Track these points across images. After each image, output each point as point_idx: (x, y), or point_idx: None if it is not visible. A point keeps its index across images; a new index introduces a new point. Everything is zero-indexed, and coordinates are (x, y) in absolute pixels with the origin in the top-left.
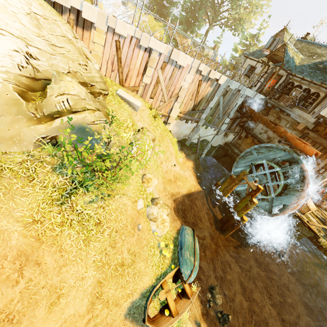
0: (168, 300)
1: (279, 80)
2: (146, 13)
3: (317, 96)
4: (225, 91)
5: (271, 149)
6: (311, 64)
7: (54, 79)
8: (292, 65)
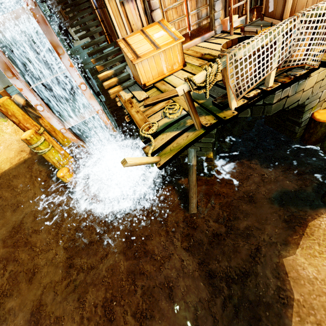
0: None
1: None
2: None
3: None
4: None
5: None
6: None
7: None
8: None
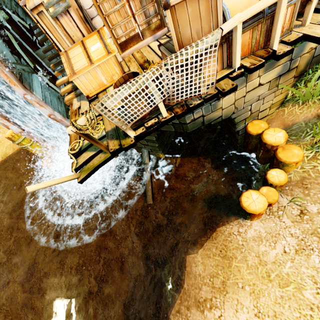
0: None
1: None
2: None
3: None
4: None
5: None
6: None
7: None
8: None
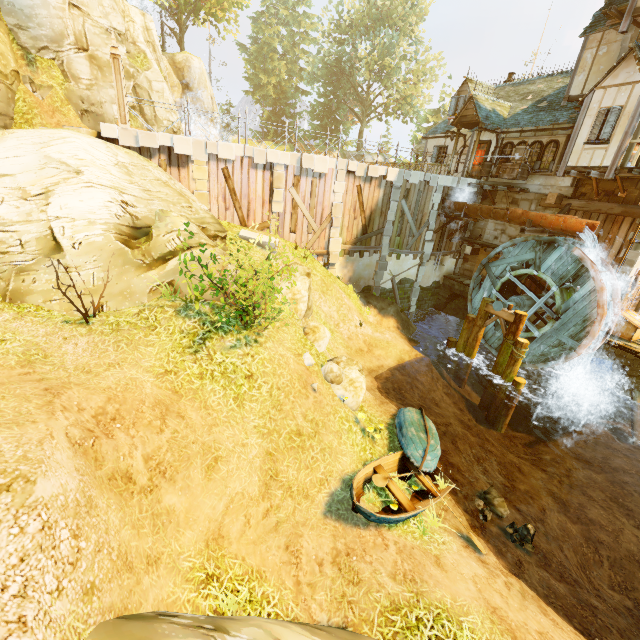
0: (392, 489)
1: (489, 148)
2: (260, 140)
3: (555, 146)
4: (404, 191)
5: (516, 248)
6: (528, 108)
7: (158, 217)
8: (497, 120)
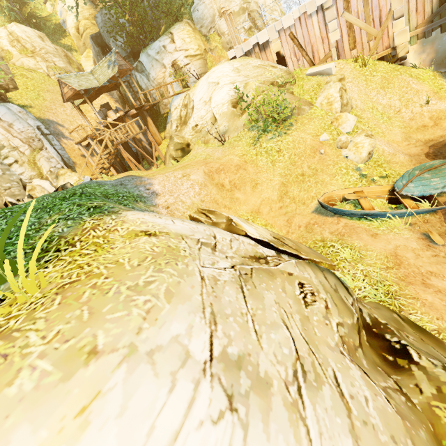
0: (360, 201)
1: None
2: None
3: None
4: None
5: None
6: None
7: (244, 88)
8: None
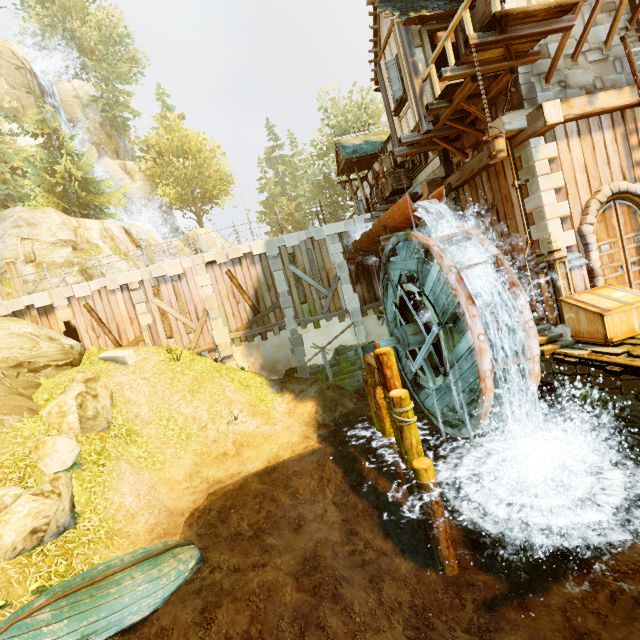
0: None
1: None
2: None
3: None
4: (288, 257)
5: (388, 266)
6: None
7: None
8: (371, 148)
